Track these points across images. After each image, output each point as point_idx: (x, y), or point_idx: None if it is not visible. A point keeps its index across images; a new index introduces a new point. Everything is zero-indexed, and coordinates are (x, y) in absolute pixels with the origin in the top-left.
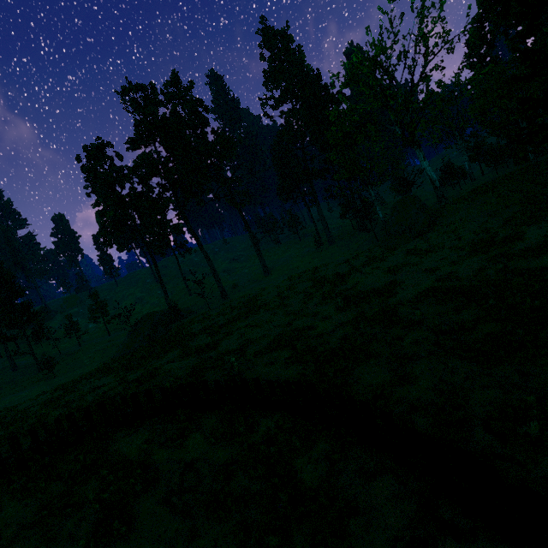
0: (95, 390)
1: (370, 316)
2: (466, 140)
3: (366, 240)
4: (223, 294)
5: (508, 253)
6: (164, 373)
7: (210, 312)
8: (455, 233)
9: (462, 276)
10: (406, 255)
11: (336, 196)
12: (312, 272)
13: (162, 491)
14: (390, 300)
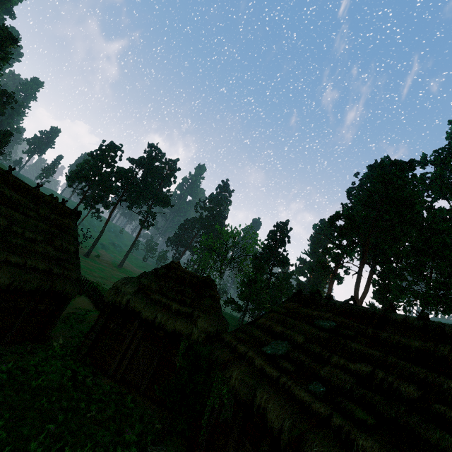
0: None
1: None
2: None
3: None
4: (88, 254)
5: None
6: None
7: None
8: None
9: None
10: None
11: None
12: None
13: None
14: None
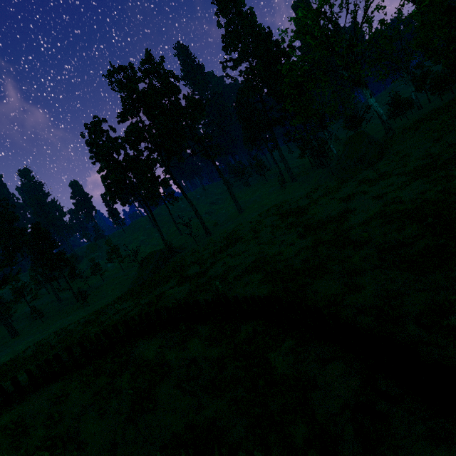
0: (119, 313)
1: (326, 240)
2: (411, 72)
3: (323, 174)
4: (207, 232)
5: (448, 174)
6: (167, 297)
7: (197, 247)
8: (402, 161)
9: (406, 199)
10: (357, 185)
11: (295, 139)
12: (278, 207)
13: (174, 379)
14: (343, 226)
